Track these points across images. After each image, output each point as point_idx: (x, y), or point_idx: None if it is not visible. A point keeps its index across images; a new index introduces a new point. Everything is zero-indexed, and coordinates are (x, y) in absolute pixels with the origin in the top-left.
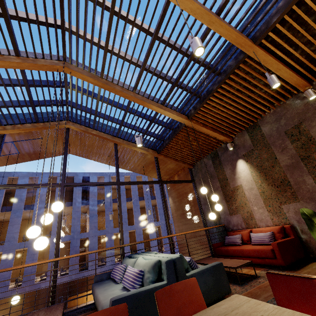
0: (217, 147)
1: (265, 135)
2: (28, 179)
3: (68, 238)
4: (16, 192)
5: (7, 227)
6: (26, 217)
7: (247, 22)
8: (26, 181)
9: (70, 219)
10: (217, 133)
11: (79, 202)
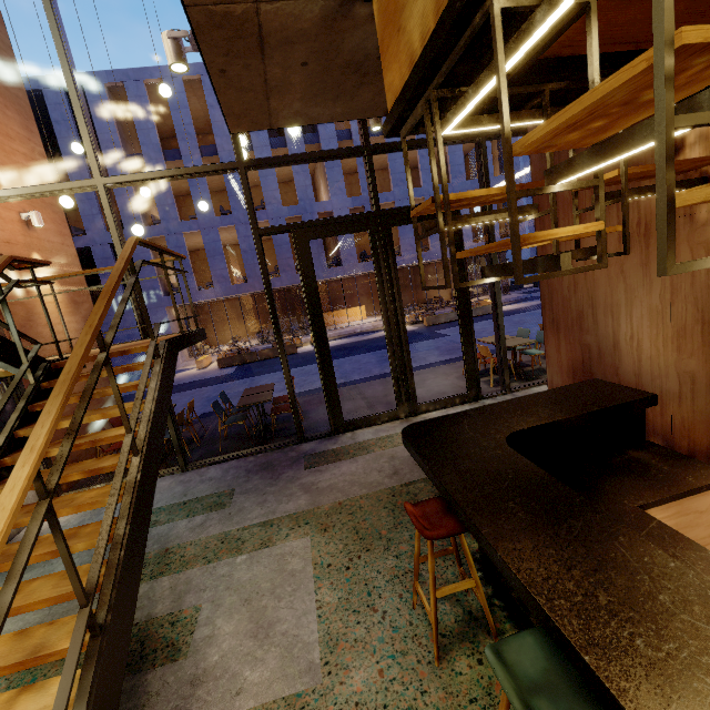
0: None
1: None
2: (182, 84)
3: (297, 212)
4: (172, 117)
5: (185, 208)
6: (208, 185)
7: None
8: (180, 89)
9: (286, 192)
10: None
11: (298, 136)
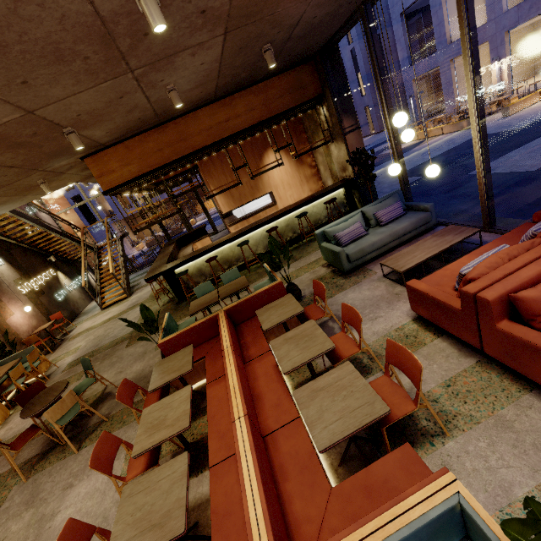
0: None
1: None
2: None
3: None
4: None
5: None
6: None
7: None
8: None
9: None
10: None
11: None
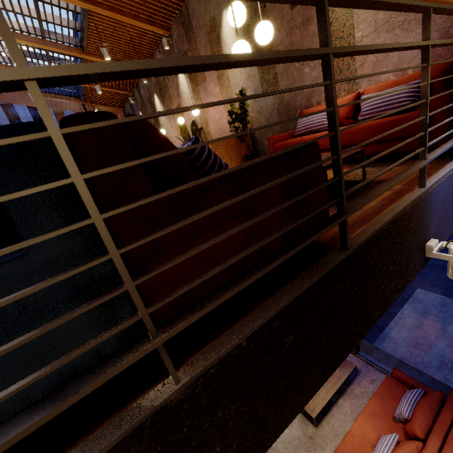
0: (129, 96)
1: (143, 97)
2: None
3: None
4: None
5: None
6: None
7: (69, 41)
8: None
9: None
10: (115, 90)
11: None
